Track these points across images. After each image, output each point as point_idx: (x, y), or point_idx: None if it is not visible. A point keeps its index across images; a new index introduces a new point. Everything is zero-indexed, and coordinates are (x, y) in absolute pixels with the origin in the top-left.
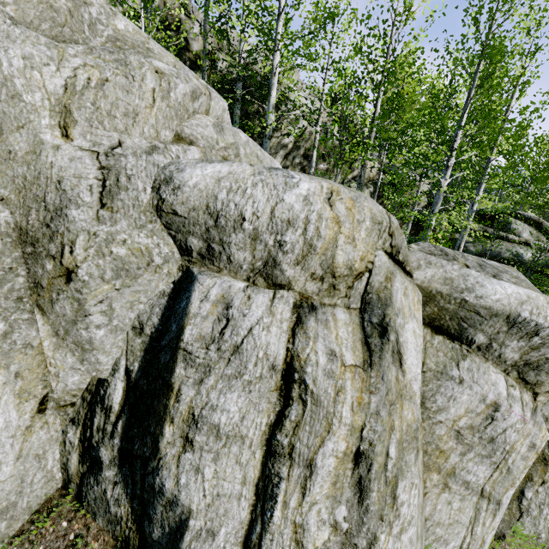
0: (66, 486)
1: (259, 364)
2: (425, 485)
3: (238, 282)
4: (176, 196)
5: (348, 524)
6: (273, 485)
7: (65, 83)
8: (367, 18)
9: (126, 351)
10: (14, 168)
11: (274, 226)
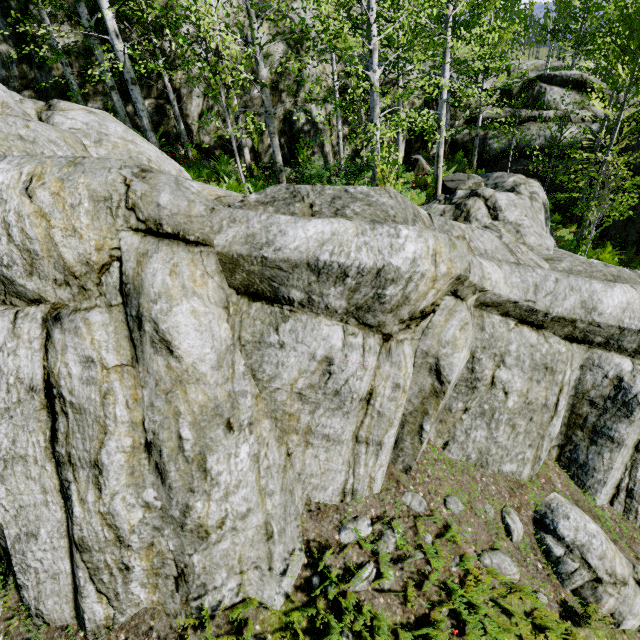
0: None
1: (13, 390)
2: (288, 446)
3: None
4: None
5: (161, 502)
6: (66, 489)
7: None
8: None
9: None
10: None
11: None
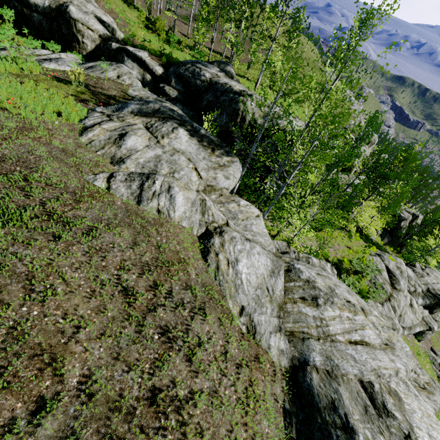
0: None
1: None
2: None
3: None
4: None
5: None
6: None
7: None
8: None
9: None
10: None
11: None
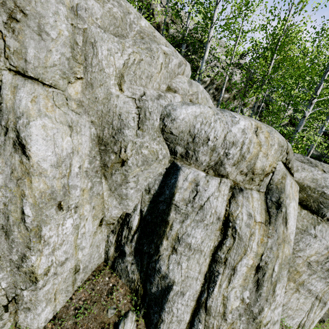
0: (106, 261)
1: (212, 216)
2: (286, 287)
3: (199, 172)
4: (172, 124)
5: (249, 300)
6: (214, 276)
7: (124, 62)
8: (274, 9)
9: (141, 201)
10: (97, 106)
11: (224, 145)
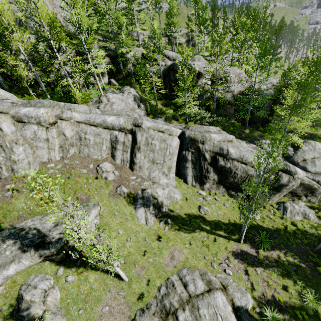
0: None
1: None
2: (34, 150)
3: None
4: None
5: (5, 156)
6: None
7: None
8: None
9: None
10: None
11: None
